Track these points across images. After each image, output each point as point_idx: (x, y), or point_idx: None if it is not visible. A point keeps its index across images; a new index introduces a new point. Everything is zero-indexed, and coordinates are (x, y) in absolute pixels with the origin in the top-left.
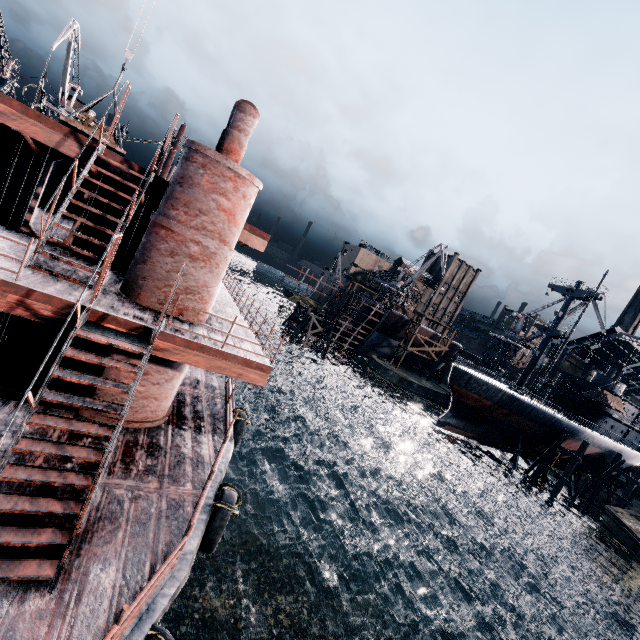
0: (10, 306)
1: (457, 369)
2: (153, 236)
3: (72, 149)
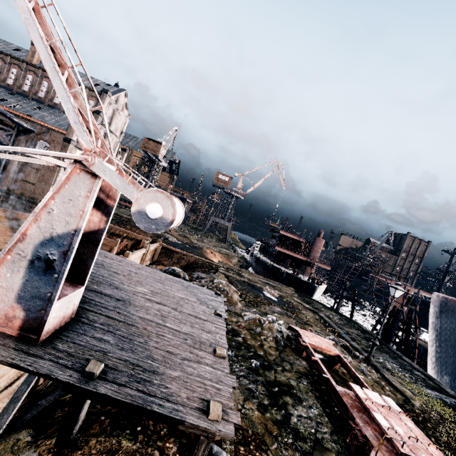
0: (303, 259)
1: None
2: (311, 249)
3: (298, 239)
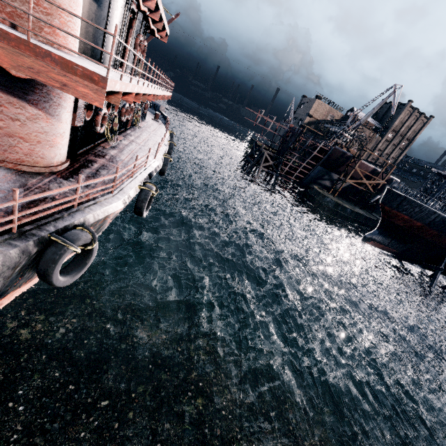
0: None
1: (391, 191)
2: None
3: None
